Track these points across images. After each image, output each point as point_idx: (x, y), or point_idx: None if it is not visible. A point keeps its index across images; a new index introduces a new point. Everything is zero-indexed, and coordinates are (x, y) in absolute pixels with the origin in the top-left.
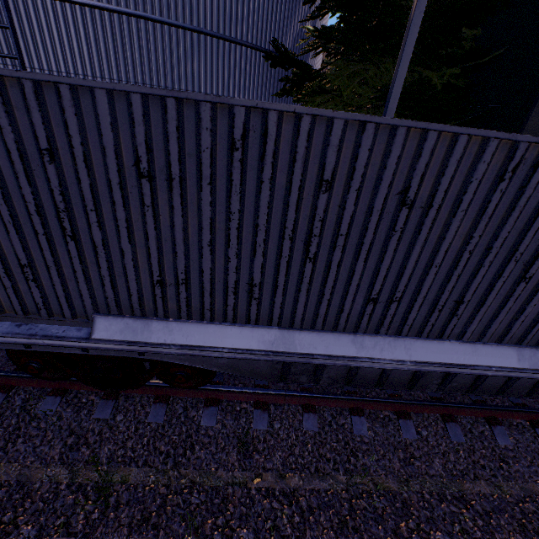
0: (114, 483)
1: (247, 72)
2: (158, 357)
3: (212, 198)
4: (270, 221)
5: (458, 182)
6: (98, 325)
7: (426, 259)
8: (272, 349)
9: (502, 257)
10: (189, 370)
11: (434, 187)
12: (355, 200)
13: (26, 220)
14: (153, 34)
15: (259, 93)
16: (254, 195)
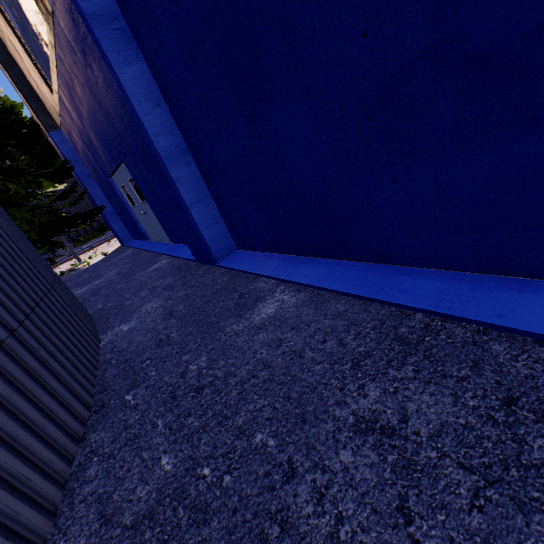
0: None
1: None
2: None
3: None
4: None
5: None
6: None
7: None
8: None
9: None
10: None
11: None
12: None
13: None
14: None
15: None
16: None
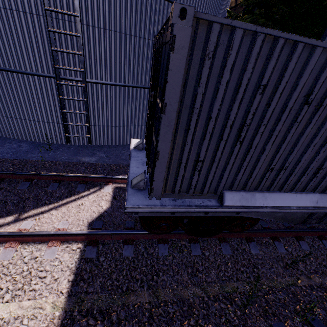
0: (230, 293)
1: None
2: (245, 214)
3: None
4: None
5: None
6: (227, 197)
7: None
8: (316, 205)
9: None
10: (253, 221)
11: None
12: None
13: (217, 131)
14: (159, 6)
15: None
16: None
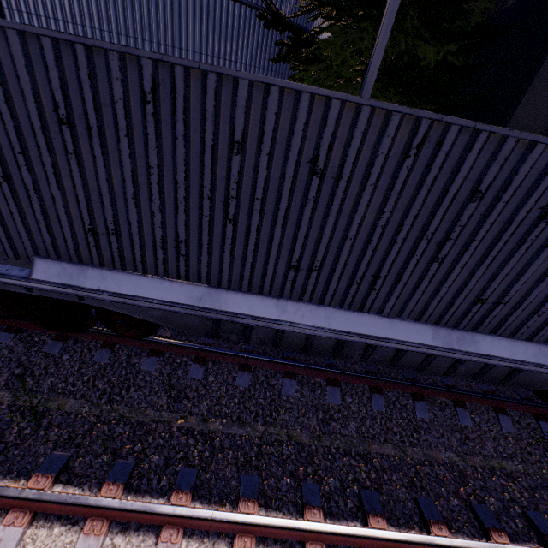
0: (50, 409)
1: (240, 32)
2: (97, 303)
3: (131, 150)
4: (189, 179)
5: (366, 155)
6: (38, 267)
7: (342, 231)
8: (199, 304)
9: (415, 235)
10: (128, 319)
11: (342, 158)
12: (267, 164)
13: None
14: None
15: (254, 57)
16: (172, 152)
